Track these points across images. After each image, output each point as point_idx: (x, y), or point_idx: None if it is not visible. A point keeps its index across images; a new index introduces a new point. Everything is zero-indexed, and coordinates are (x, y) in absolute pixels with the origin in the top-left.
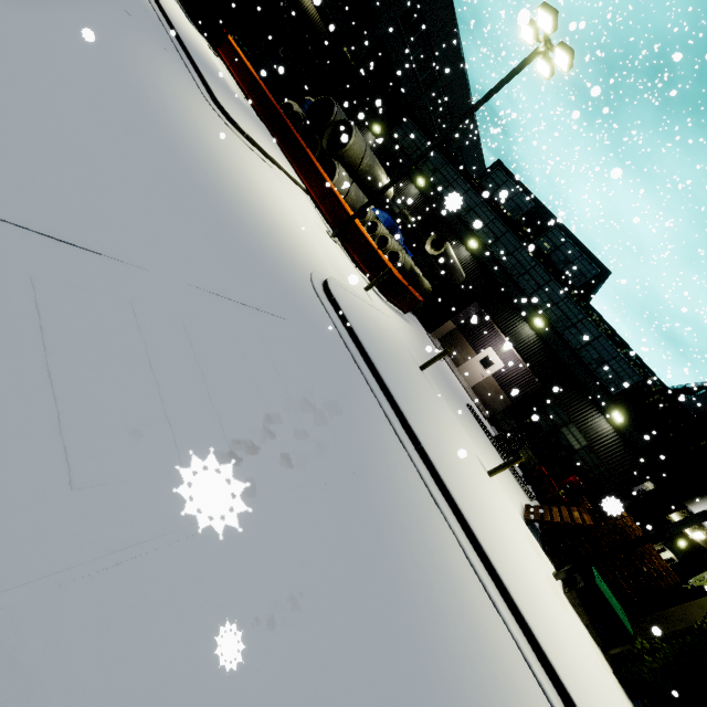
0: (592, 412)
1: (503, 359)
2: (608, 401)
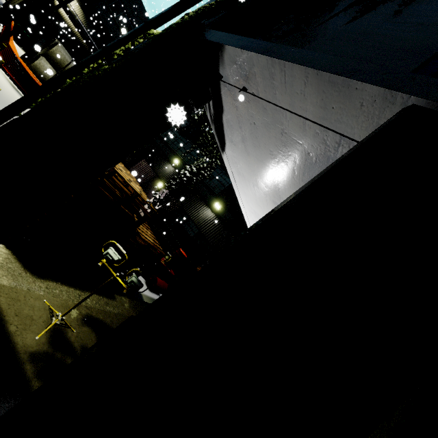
0: (203, 207)
1: None
2: (213, 198)
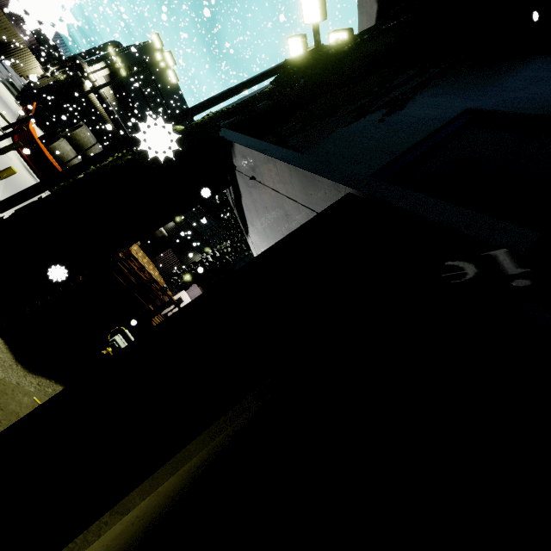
0: None
1: (191, 297)
2: None
